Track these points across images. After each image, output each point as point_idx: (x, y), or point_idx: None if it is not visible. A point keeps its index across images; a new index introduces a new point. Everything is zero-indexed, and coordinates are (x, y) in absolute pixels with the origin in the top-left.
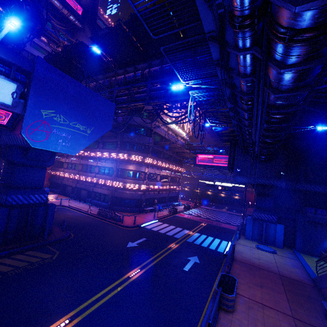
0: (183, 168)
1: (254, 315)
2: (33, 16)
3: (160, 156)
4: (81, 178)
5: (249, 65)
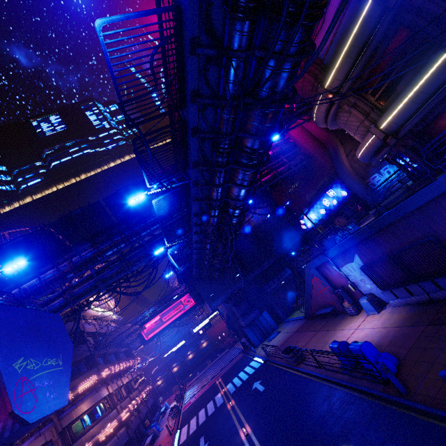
0: (137, 357)
1: (311, 346)
2: None
3: (108, 360)
4: None
5: (217, 220)
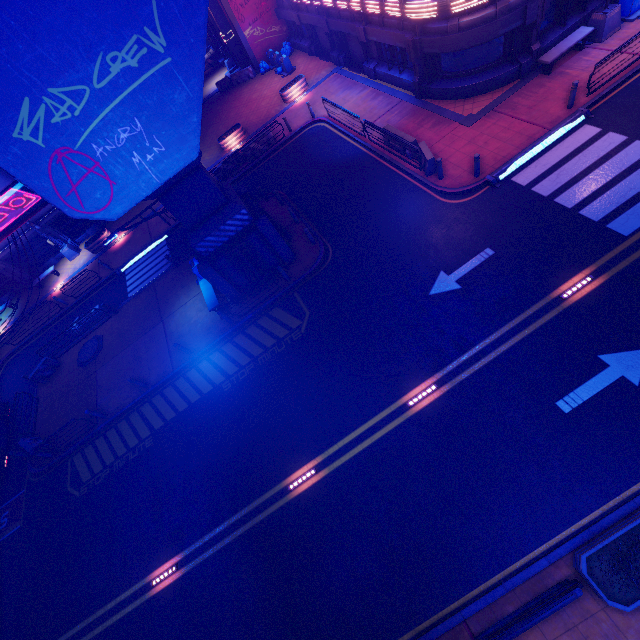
0: None
1: None
2: None
3: None
4: (325, 2)
5: None
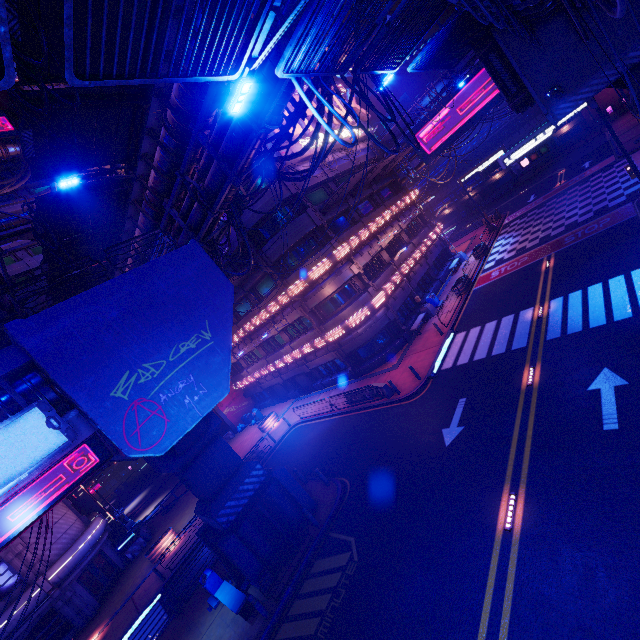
0: (411, 191)
1: None
2: None
3: (354, 219)
4: (277, 365)
5: None
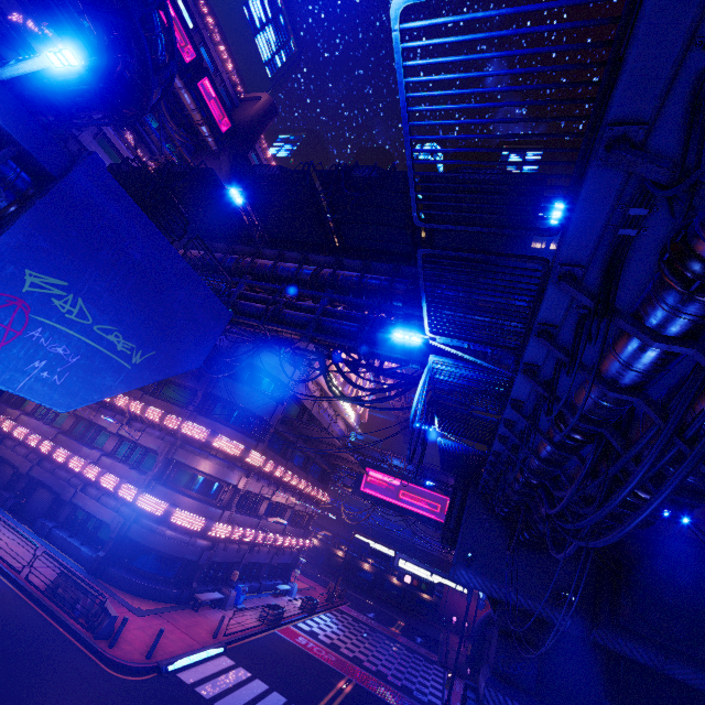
0: (328, 493)
1: None
2: (130, 89)
3: (286, 453)
4: (57, 453)
5: (648, 371)
